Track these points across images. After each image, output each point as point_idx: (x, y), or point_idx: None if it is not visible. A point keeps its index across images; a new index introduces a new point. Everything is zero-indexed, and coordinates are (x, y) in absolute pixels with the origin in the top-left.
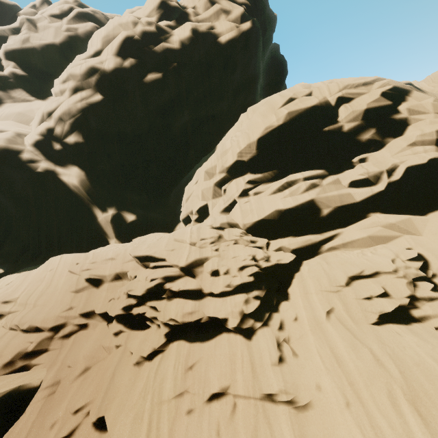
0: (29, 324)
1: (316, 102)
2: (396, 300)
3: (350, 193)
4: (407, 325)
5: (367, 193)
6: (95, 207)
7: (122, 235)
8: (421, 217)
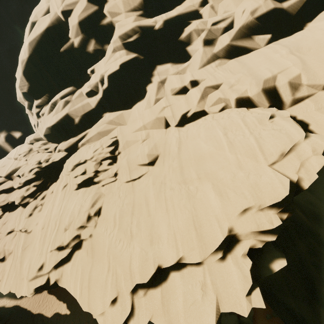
0: None
1: (48, 24)
2: (87, 175)
3: (88, 102)
4: (88, 187)
5: (95, 101)
6: None
7: None
8: (128, 110)
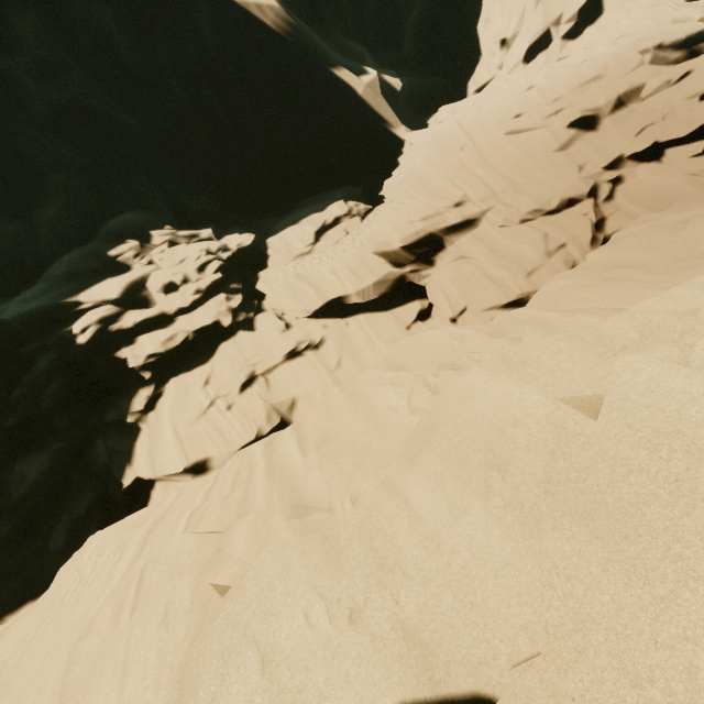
0: (559, 199)
1: None
2: None
3: None
4: None
5: None
6: (338, 67)
7: (404, 120)
8: None
